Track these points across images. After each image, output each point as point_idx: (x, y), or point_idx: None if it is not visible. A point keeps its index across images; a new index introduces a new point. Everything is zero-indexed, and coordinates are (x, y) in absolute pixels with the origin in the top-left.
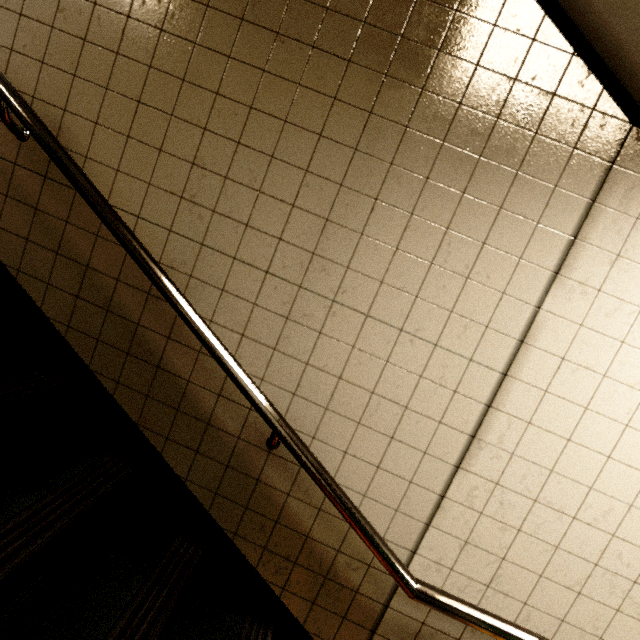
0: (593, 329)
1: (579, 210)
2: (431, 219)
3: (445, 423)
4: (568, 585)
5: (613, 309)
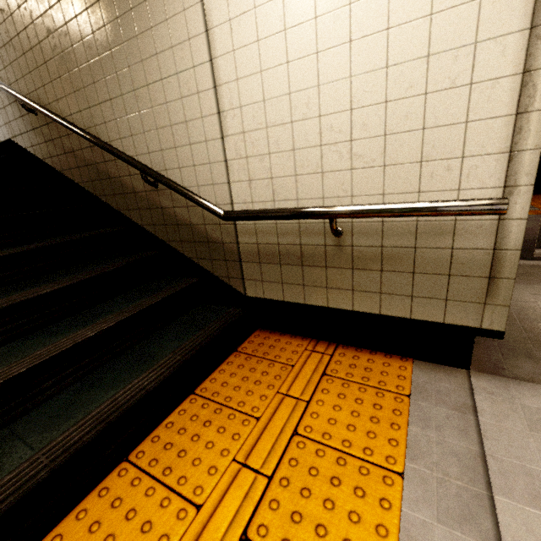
0: None
1: None
2: (138, 3)
3: (204, 116)
4: (313, 171)
5: None
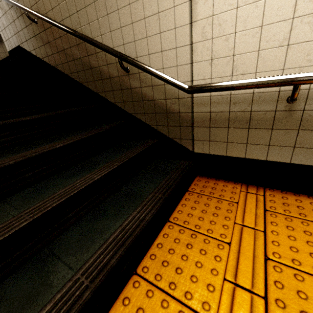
0: None
1: None
2: None
3: (176, 5)
4: (278, 45)
5: None
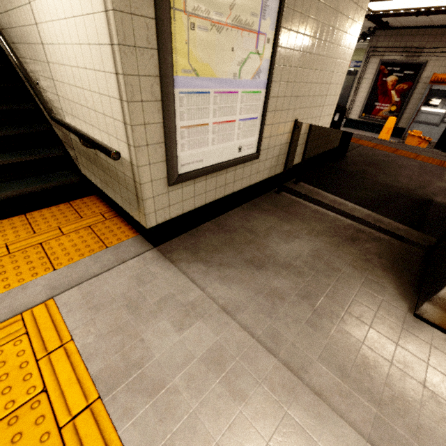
0: None
1: None
2: None
3: (38, 43)
4: (78, 103)
5: None
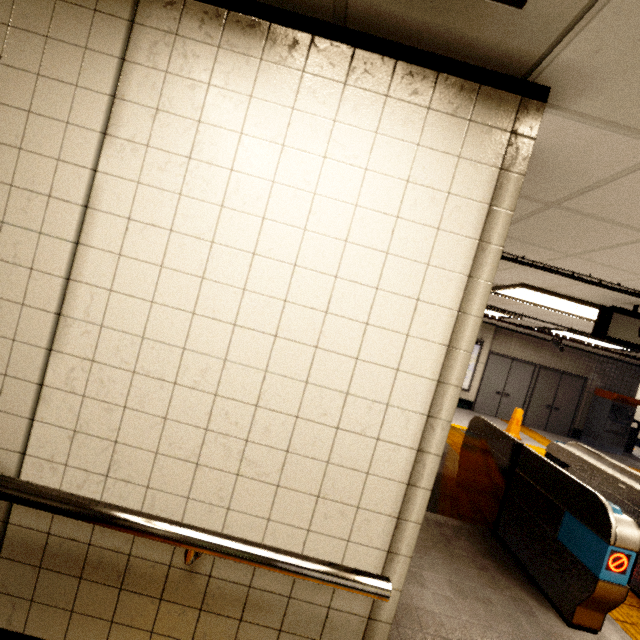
0: (151, 185)
1: (112, 69)
2: None
3: (28, 304)
4: (185, 457)
5: (165, 163)
